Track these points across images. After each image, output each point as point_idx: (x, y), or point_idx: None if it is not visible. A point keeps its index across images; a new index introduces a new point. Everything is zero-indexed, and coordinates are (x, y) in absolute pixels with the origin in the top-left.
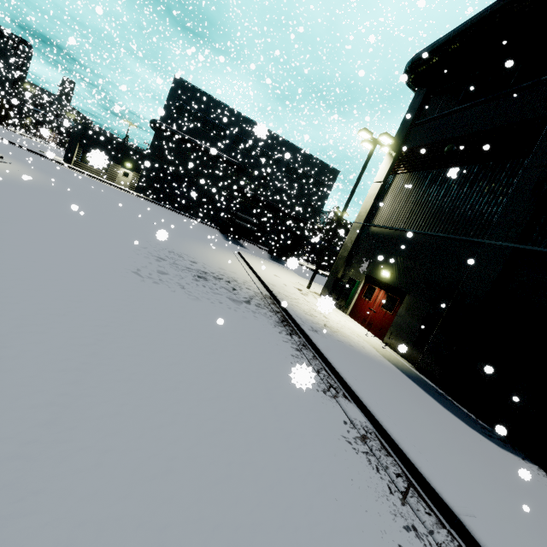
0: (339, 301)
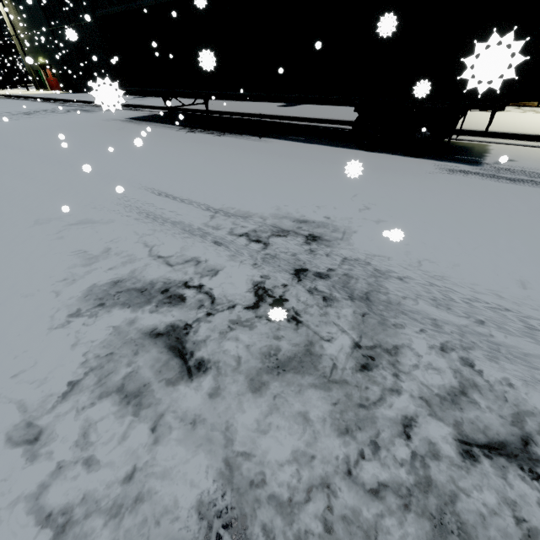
0: (43, 86)
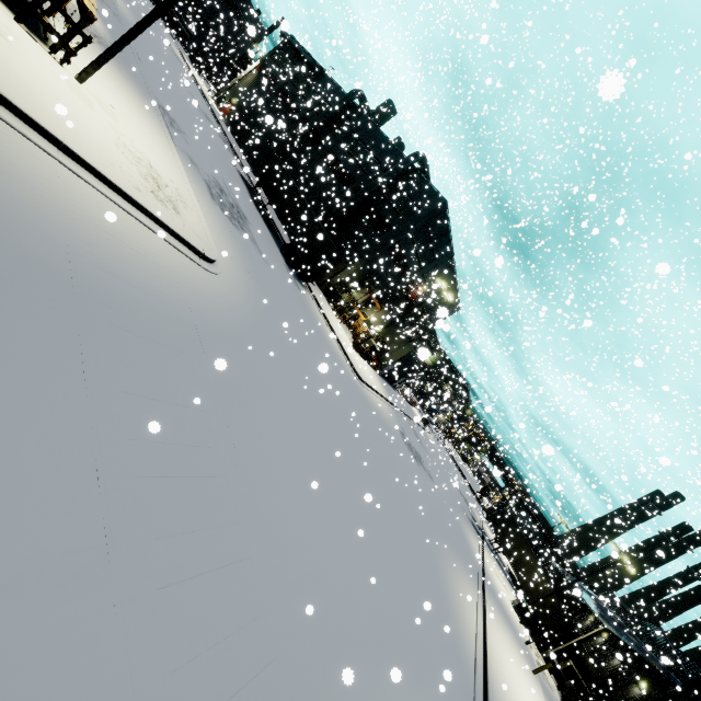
0: (218, 103)
